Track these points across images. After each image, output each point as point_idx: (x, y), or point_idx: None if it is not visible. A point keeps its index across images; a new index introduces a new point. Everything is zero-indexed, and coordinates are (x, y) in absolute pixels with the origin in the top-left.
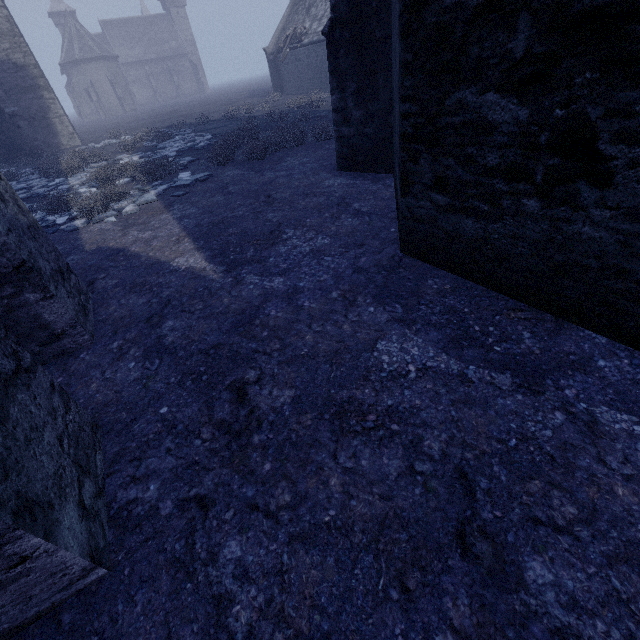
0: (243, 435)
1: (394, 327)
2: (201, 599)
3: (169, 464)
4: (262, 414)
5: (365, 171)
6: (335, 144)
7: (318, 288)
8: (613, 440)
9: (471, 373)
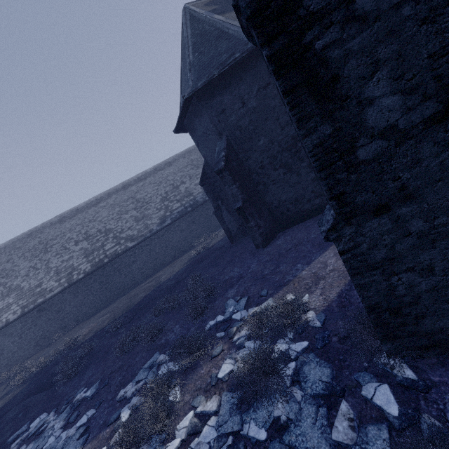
0: None
1: None
2: None
3: None
4: None
5: (273, 239)
6: (260, 238)
7: None
8: None
9: None
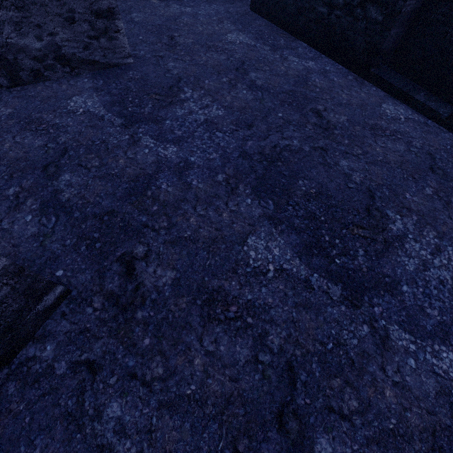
0: (173, 47)
1: (236, 31)
2: (163, 69)
3: (147, 49)
4: (180, 44)
5: None
6: None
7: (207, 15)
8: (288, 61)
9: (257, 45)
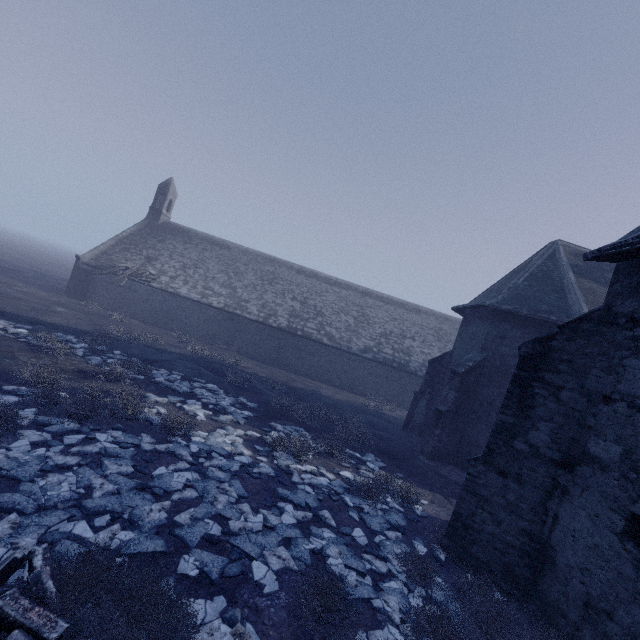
0: None
1: None
2: None
3: None
4: None
5: (440, 461)
6: (431, 448)
7: None
8: None
9: None
